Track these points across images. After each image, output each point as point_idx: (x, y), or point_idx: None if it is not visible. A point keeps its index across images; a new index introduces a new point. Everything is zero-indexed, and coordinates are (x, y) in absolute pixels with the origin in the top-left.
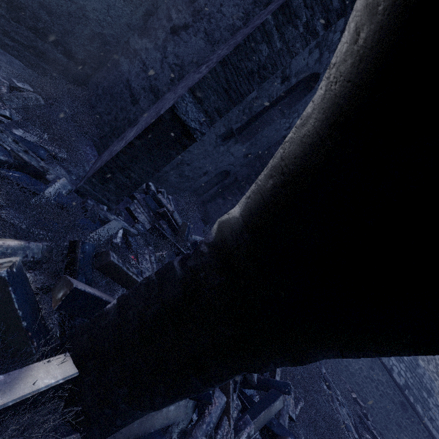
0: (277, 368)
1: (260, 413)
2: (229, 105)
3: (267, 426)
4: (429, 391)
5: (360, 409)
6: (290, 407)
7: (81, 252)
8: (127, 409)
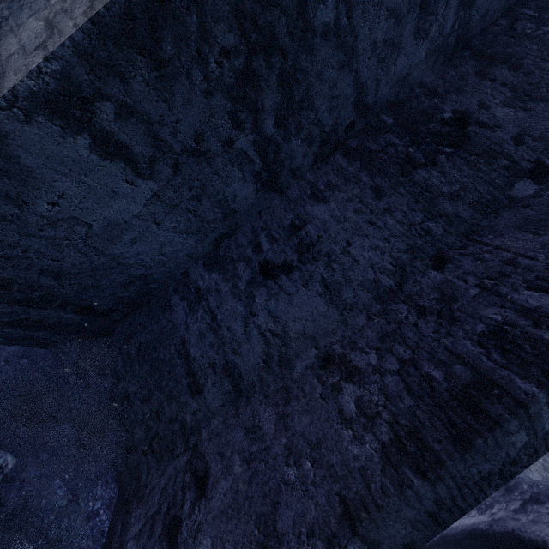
0: None
1: None
2: (433, 530)
3: None
4: None
5: None
6: None
7: None
8: None
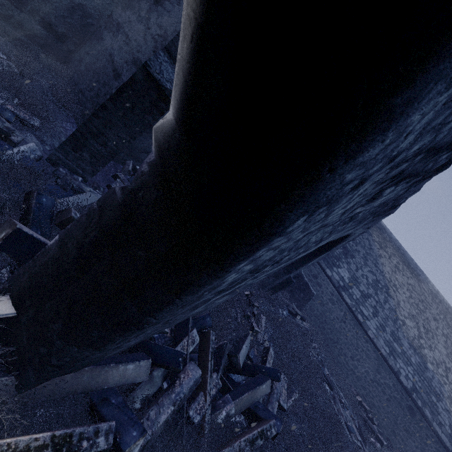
0: (210, 279)
1: (243, 394)
2: None
3: (251, 410)
4: (438, 395)
5: (366, 414)
6: (282, 397)
7: (36, 202)
8: (62, 346)
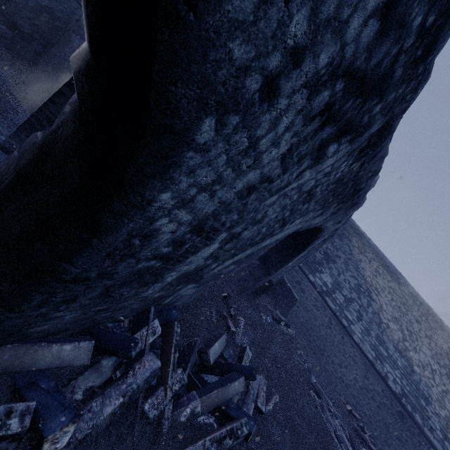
0: (122, 203)
1: (211, 391)
2: None
3: (222, 410)
4: (426, 398)
5: (357, 423)
6: (260, 399)
7: None
8: None
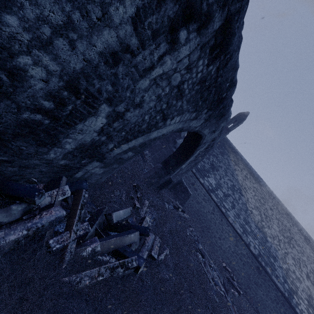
0: None
1: (111, 238)
2: None
3: (120, 253)
4: (274, 257)
5: (229, 275)
6: (154, 251)
7: None
8: None
